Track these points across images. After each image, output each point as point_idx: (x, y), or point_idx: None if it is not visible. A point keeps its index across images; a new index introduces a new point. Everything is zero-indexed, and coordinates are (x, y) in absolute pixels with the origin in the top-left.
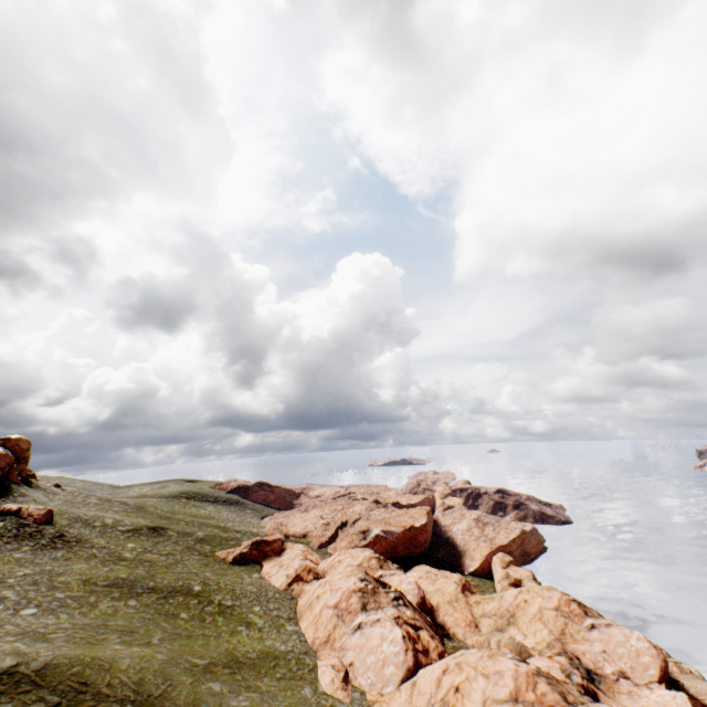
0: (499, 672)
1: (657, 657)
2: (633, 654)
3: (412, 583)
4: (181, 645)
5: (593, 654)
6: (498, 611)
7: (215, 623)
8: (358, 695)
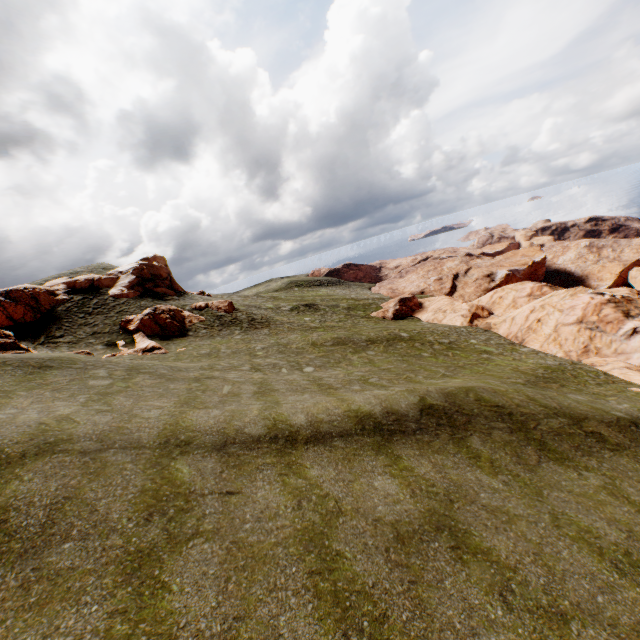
0: None
1: None
2: None
3: None
4: (473, 373)
5: None
6: None
7: (459, 356)
8: None
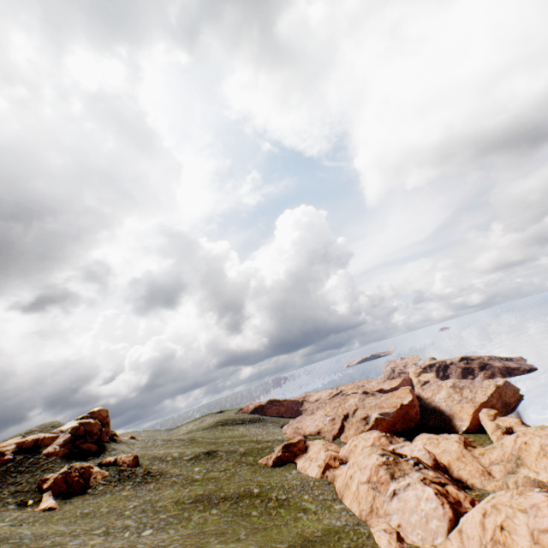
0: (534, 505)
1: None
2: None
3: (422, 450)
4: (262, 536)
5: None
6: (503, 457)
7: (280, 514)
8: None
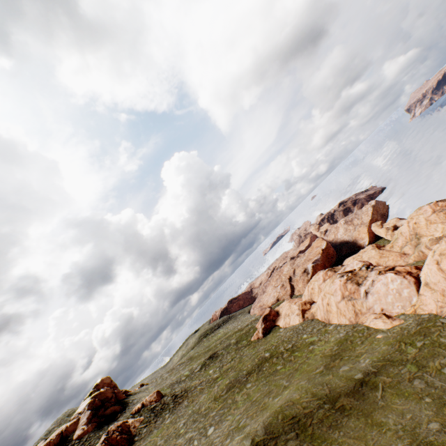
0: None
1: None
2: None
3: (358, 263)
4: (300, 374)
5: None
6: (407, 240)
7: (297, 356)
8: (403, 316)
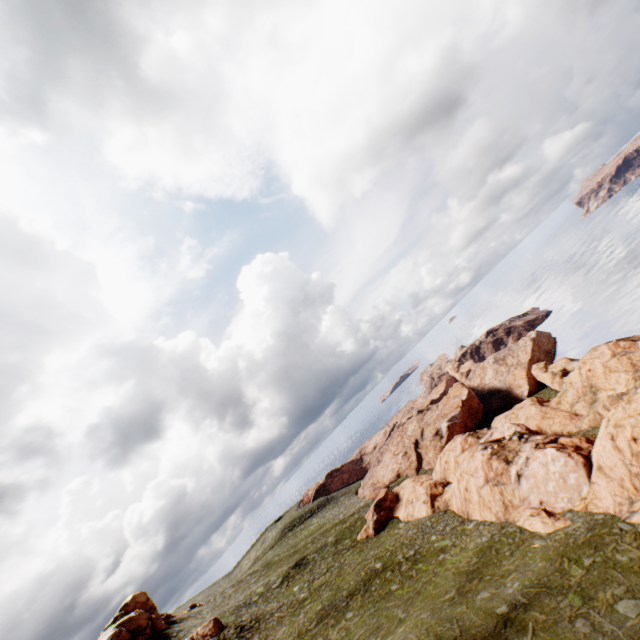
0: None
1: None
2: None
3: (511, 427)
4: (422, 601)
5: None
6: (579, 393)
7: (421, 571)
8: (569, 514)
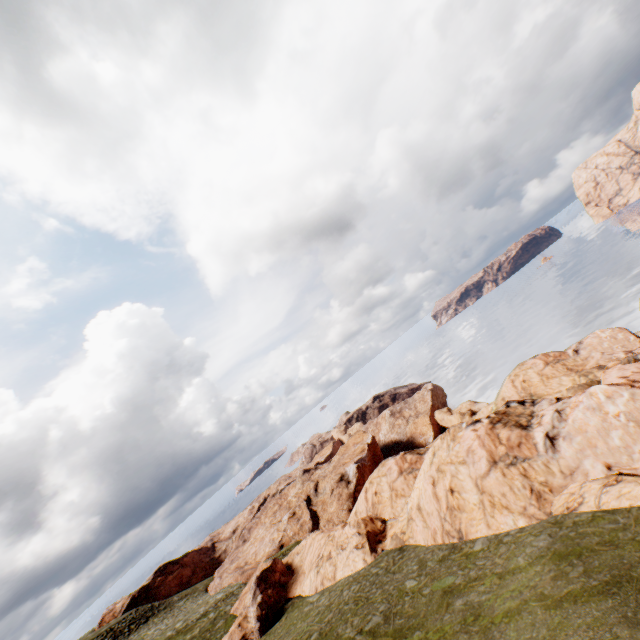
0: None
1: (622, 330)
2: (613, 340)
3: None
4: None
5: (602, 359)
6: None
7: None
8: None
